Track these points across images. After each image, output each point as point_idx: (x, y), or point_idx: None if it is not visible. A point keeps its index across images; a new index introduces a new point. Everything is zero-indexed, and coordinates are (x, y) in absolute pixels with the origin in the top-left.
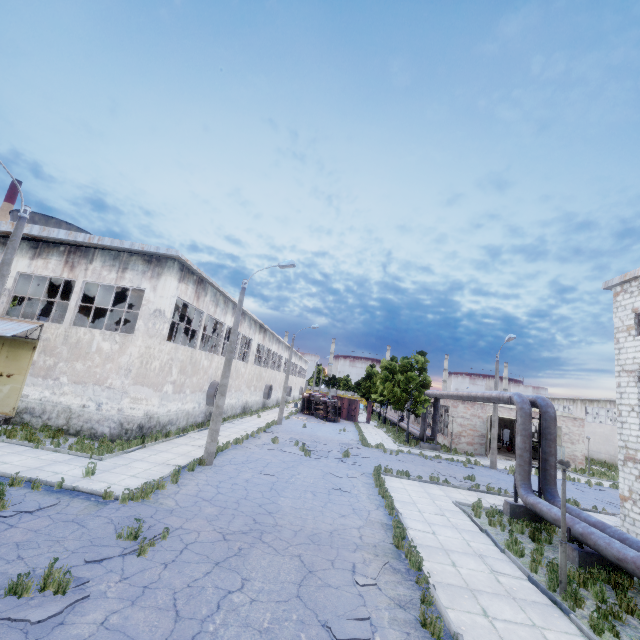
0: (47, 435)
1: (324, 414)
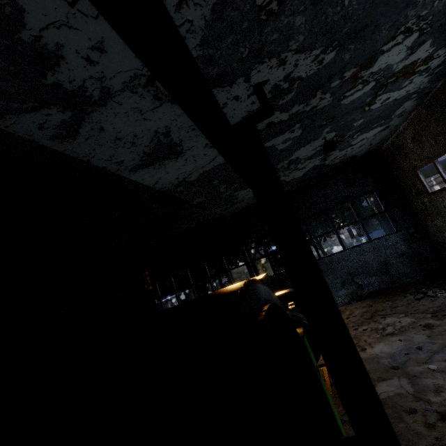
0: None
1: (361, 233)
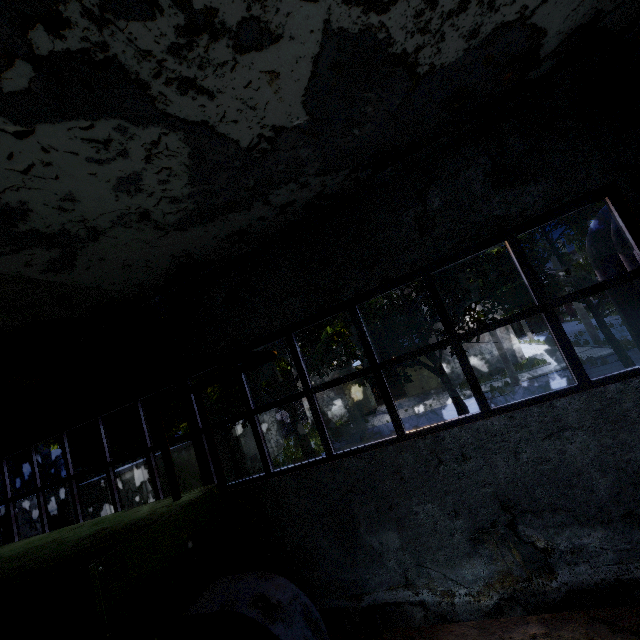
0: (485, 379)
1: (536, 328)
